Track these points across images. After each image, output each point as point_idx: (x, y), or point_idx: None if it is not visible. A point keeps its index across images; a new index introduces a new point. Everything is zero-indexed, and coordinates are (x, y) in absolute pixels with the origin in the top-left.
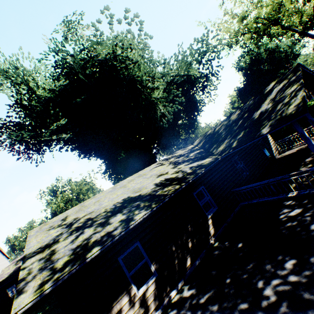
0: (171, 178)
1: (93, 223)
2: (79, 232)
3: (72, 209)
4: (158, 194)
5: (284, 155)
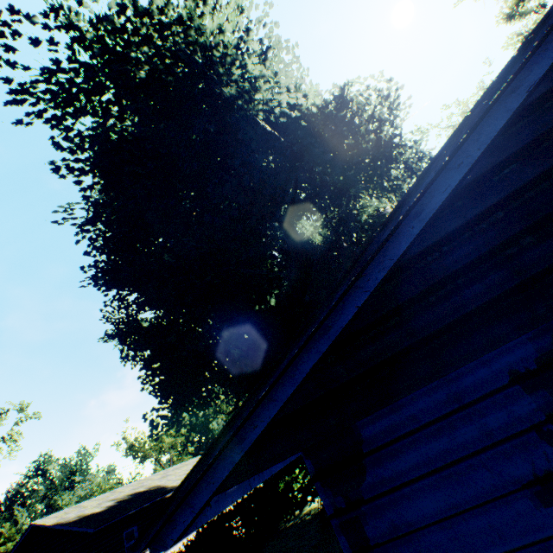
0: None
1: None
2: None
3: None
4: None
5: None
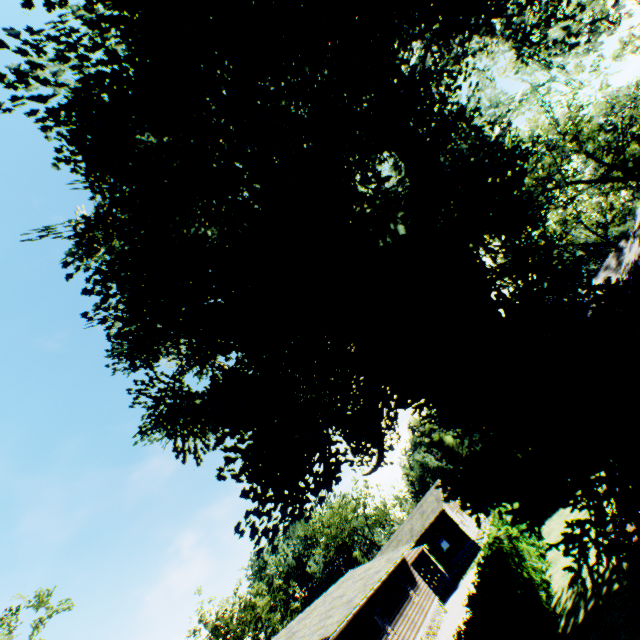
0: None
1: None
2: None
3: None
4: None
5: None
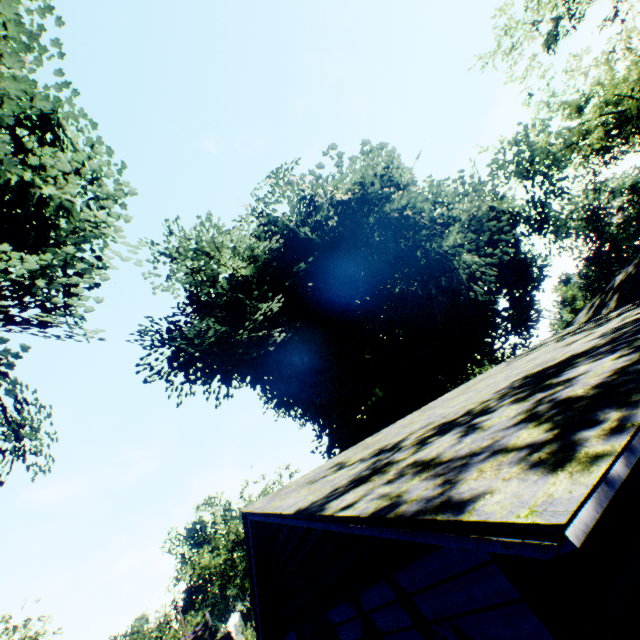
0: None
1: (489, 409)
2: (458, 428)
3: (338, 457)
4: None
5: None
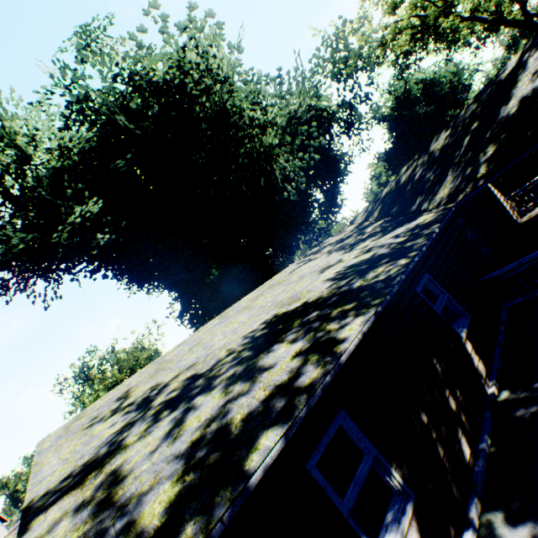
0: (363, 261)
1: (214, 382)
2: (180, 409)
3: (138, 374)
4: (358, 285)
5: (535, 213)
